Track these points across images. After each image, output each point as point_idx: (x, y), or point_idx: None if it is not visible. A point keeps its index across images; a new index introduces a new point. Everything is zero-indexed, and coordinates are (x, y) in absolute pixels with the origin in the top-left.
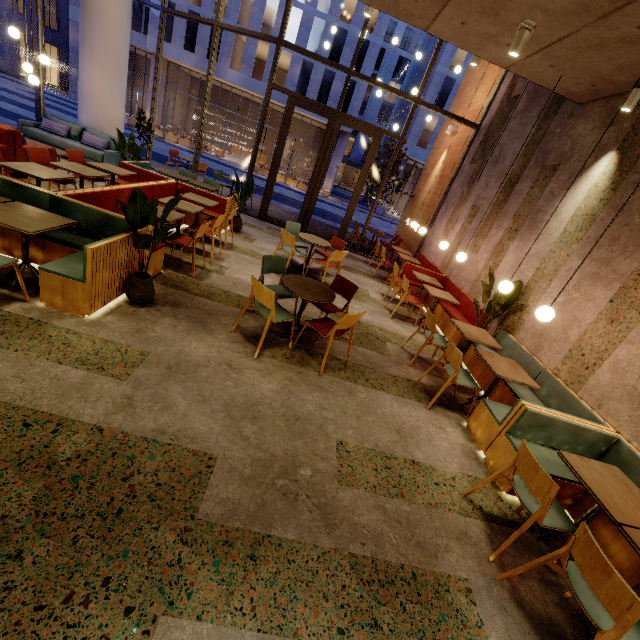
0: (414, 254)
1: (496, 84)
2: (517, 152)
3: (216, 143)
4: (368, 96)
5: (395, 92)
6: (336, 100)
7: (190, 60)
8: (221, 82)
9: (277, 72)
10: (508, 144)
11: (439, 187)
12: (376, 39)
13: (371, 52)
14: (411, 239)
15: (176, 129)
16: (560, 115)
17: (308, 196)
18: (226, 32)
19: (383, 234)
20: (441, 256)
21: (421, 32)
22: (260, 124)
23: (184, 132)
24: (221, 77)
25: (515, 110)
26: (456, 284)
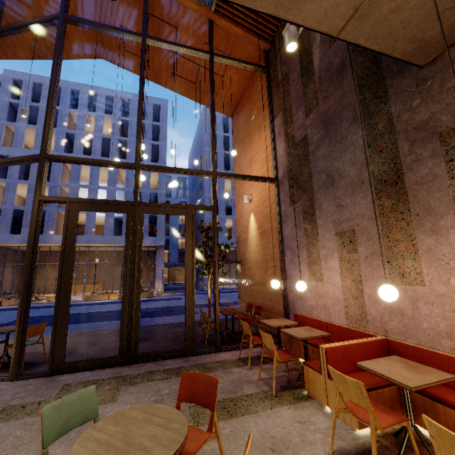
0: (284, 316)
1: (270, 151)
2: (359, 158)
3: (52, 291)
4: (168, 225)
5: (190, 171)
6: (146, 229)
7: (16, 239)
8: (49, 246)
9: (98, 228)
10: (333, 163)
11: (266, 241)
12: (161, 191)
13: (160, 198)
14: (265, 300)
15: (6, 294)
16: (397, 95)
17: (125, 306)
18: (48, 214)
19: (236, 309)
20: (336, 307)
21: (186, 188)
22: (29, 243)
23: (16, 293)
24: (47, 242)
25: (312, 143)
26: (425, 346)
